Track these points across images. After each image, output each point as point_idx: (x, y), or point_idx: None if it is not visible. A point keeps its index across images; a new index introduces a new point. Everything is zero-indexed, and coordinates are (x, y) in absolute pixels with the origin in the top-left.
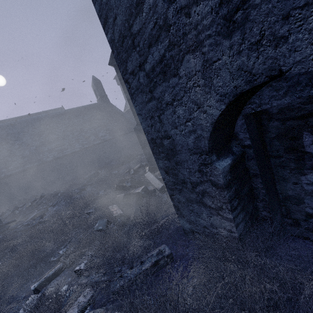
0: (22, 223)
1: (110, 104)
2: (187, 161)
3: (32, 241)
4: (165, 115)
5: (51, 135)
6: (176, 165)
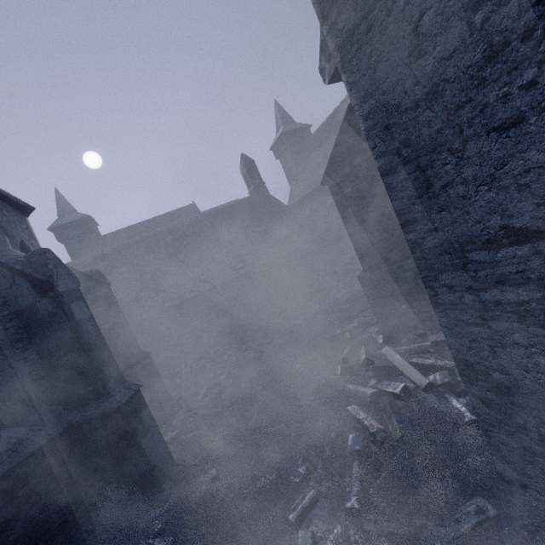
0: (196, 402)
1: (270, 197)
2: (538, 410)
3: (242, 443)
4: (505, 350)
5: (191, 256)
6: (512, 405)
